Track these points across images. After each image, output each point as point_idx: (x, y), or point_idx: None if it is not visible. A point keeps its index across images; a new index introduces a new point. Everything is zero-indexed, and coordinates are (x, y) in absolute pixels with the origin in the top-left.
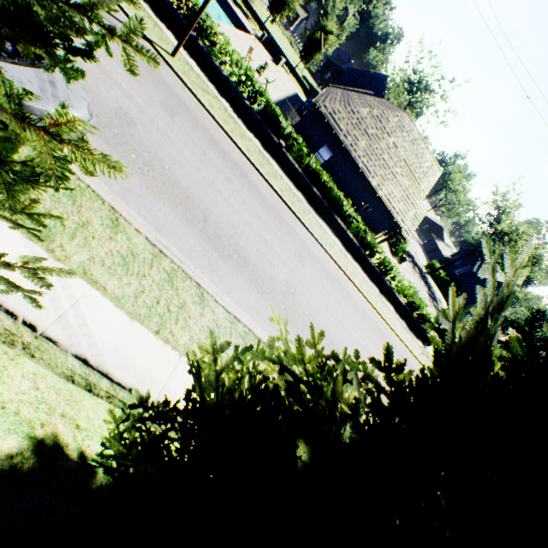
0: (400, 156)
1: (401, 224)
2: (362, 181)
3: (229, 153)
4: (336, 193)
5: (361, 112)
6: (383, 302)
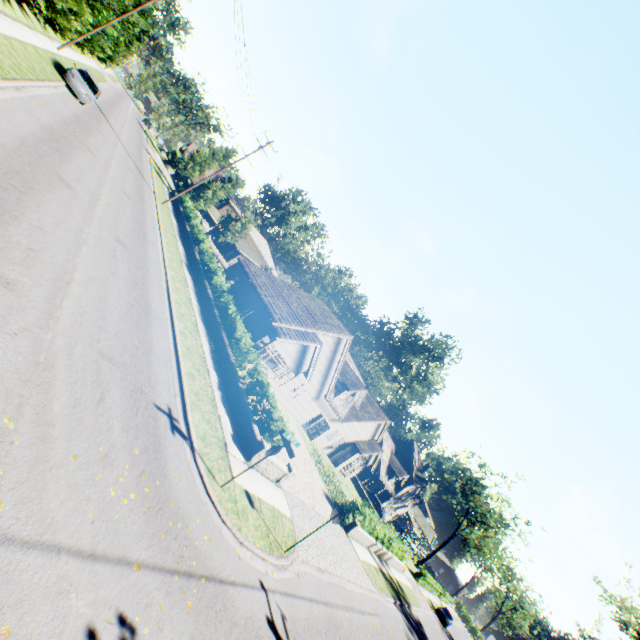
0: (302, 303)
1: (276, 319)
2: (253, 293)
3: (146, 198)
4: (217, 272)
5: (275, 277)
6: (196, 325)
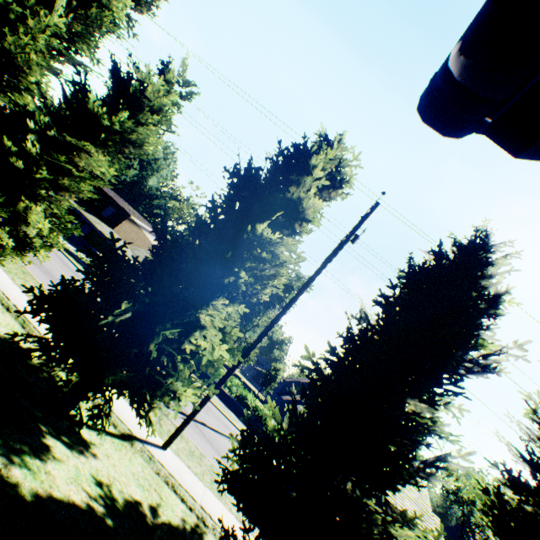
0: None
1: None
2: None
3: None
4: None
5: None
6: None
